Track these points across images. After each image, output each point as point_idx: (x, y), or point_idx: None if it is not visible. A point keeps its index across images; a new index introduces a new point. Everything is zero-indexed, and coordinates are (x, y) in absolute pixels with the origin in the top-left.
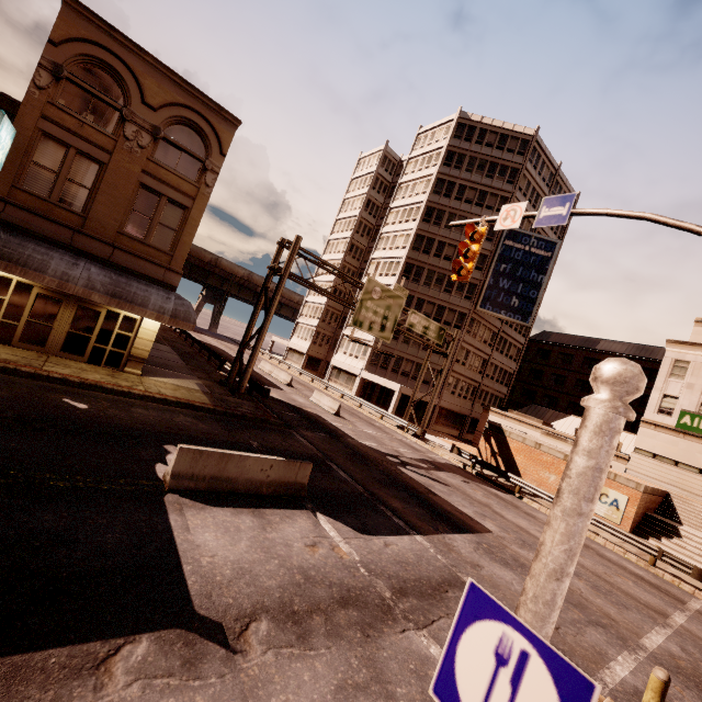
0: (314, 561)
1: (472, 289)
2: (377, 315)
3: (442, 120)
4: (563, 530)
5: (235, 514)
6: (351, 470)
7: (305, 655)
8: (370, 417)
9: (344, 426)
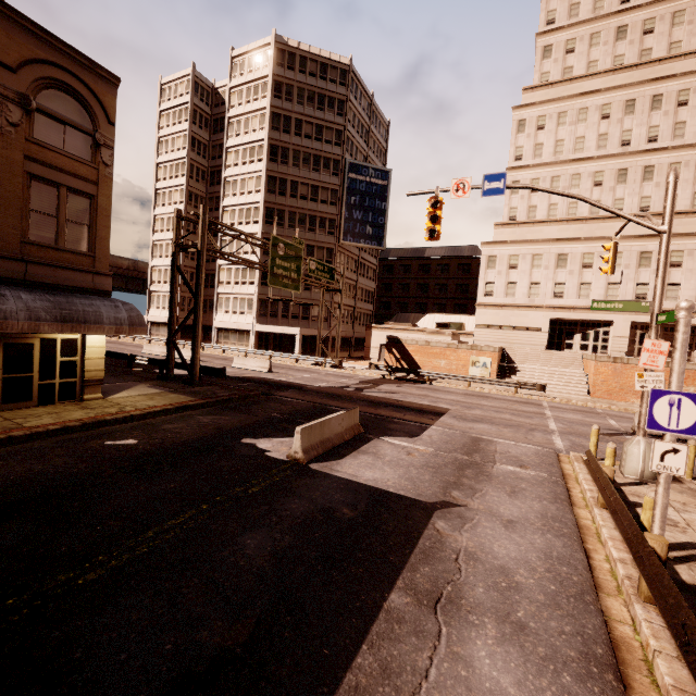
0: (422, 460)
1: (332, 224)
2: (286, 270)
3: (257, 42)
4: (682, 359)
5: (356, 458)
6: (347, 406)
7: (484, 493)
8: (286, 364)
9: (288, 378)
